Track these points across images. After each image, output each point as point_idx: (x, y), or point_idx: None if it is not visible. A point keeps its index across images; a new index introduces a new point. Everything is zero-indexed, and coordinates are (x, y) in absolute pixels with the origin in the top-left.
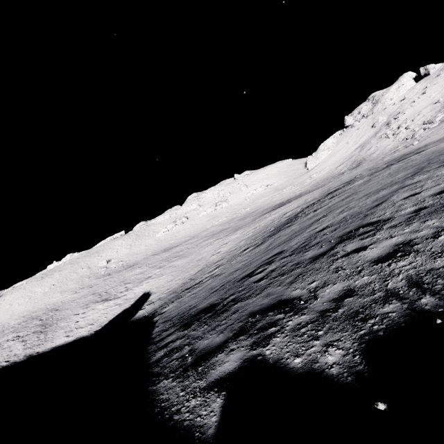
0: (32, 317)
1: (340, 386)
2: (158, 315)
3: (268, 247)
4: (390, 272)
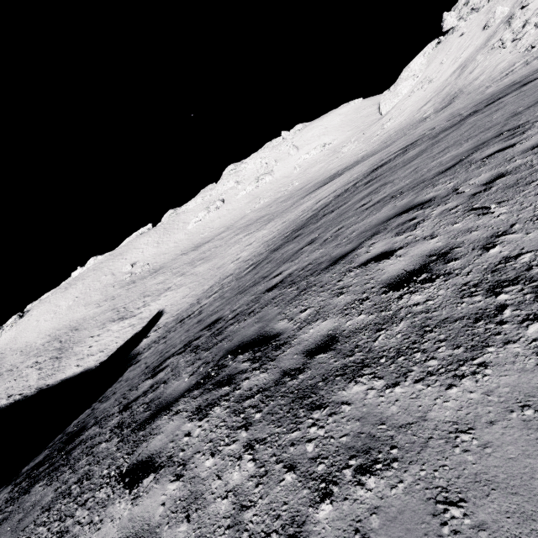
0: (55, 337)
1: None
2: (135, 363)
3: (248, 282)
4: None
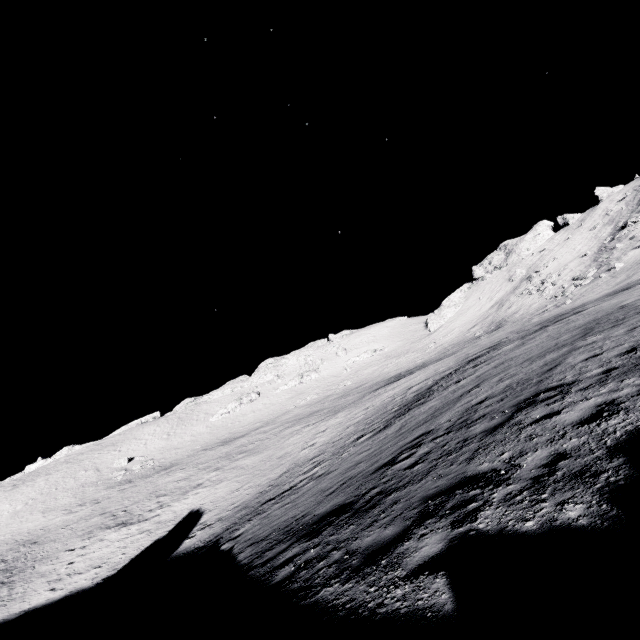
0: None
1: (597, 531)
2: (228, 541)
3: (400, 430)
4: (603, 431)
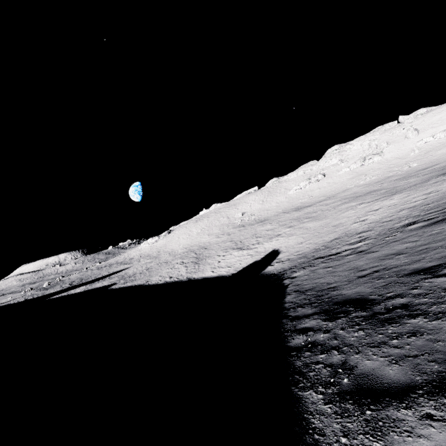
0: (191, 250)
1: None
2: (288, 278)
3: None
4: None
